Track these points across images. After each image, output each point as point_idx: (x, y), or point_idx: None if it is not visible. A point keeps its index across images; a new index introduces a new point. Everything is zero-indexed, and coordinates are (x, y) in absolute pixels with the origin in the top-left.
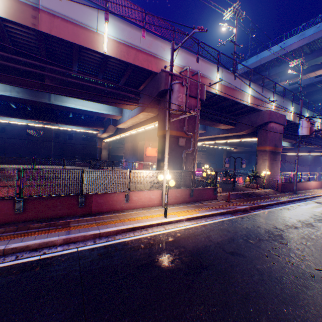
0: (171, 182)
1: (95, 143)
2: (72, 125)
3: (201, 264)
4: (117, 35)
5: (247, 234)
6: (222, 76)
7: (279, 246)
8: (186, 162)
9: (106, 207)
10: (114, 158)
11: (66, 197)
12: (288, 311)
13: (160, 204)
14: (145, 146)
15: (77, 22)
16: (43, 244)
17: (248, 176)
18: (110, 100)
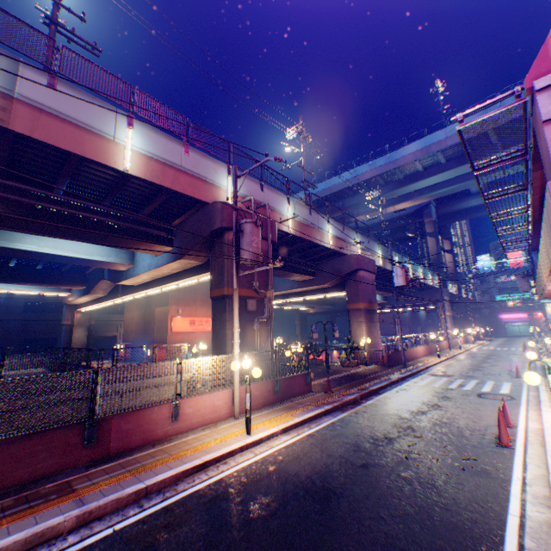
0: (256, 371)
1: (55, 316)
2: (13, 281)
3: (333, 491)
4: (147, 147)
5: (372, 434)
6: (295, 209)
7: (416, 441)
8: (261, 337)
9: (137, 437)
10: (97, 342)
11: (59, 430)
12: (455, 517)
13: (231, 413)
14: (170, 314)
15: (82, 124)
16: (32, 538)
17: (344, 349)
18: (122, 240)
